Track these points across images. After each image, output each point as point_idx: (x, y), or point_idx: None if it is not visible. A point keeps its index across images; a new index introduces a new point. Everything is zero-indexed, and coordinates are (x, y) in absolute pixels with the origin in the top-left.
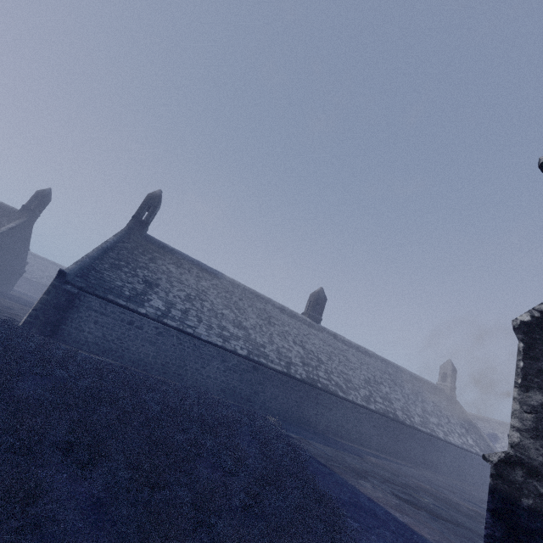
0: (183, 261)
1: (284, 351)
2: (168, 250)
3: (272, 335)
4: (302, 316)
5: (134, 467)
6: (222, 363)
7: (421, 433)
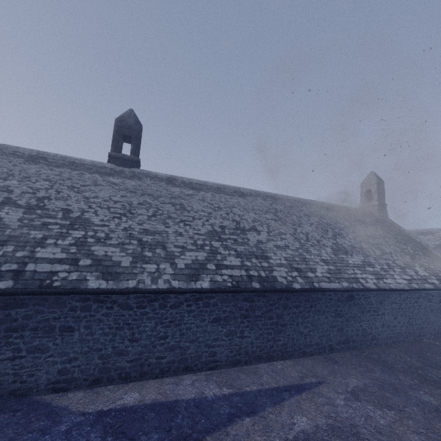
0: None
1: None
2: None
3: None
4: (93, 161)
5: None
6: None
7: (330, 293)
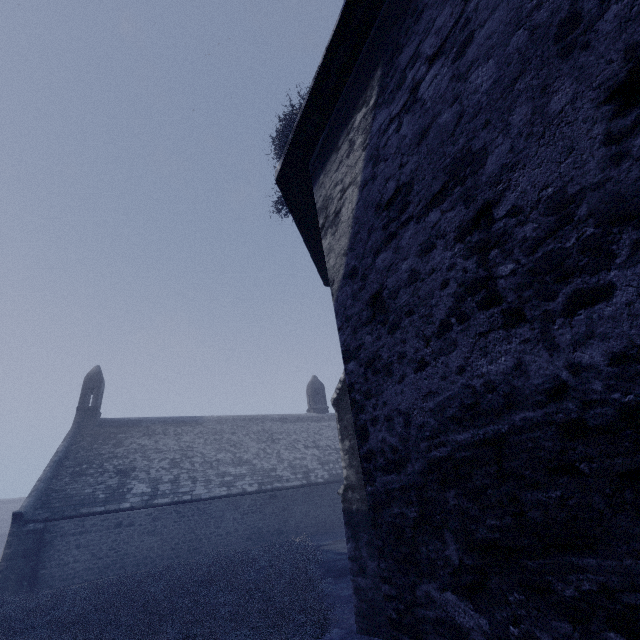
0: (154, 427)
1: (298, 462)
2: (132, 424)
3: (280, 453)
4: (306, 414)
5: (130, 633)
6: (236, 511)
7: None
